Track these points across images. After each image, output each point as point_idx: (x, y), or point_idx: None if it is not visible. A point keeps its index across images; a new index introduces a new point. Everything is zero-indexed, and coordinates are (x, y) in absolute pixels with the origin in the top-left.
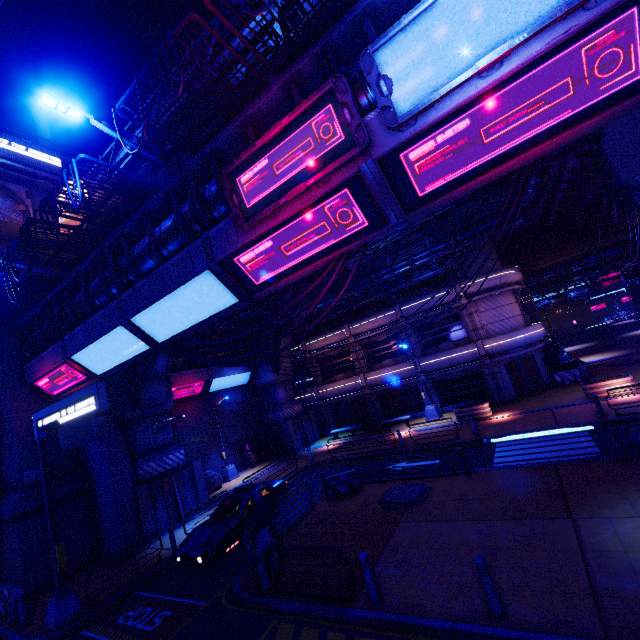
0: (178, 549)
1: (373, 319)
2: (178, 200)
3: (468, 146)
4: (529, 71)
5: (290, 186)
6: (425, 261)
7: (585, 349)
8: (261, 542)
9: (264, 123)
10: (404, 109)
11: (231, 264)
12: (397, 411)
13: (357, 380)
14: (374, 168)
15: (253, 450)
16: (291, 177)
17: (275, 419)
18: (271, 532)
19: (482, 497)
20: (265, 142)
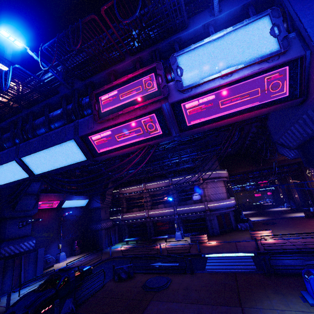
0: (9, 308)
1: (157, 182)
2: (67, 102)
3: (213, 107)
4: (243, 81)
5: (126, 106)
6: (186, 159)
7: (251, 214)
8: (65, 308)
9: (120, 76)
10: (187, 83)
11: (87, 139)
12: (161, 232)
13: (144, 213)
14: (168, 107)
15: (79, 245)
16: (127, 102)
17: (96, 228)
18: (74, 301)
19: (197, 289)
20: (118, 83)
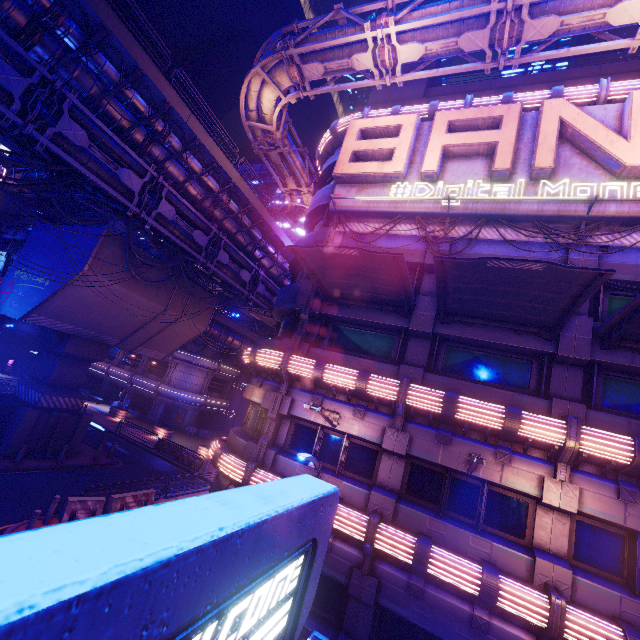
0: None
1: None
2: None
3: None
4: None
5: None
6: None
7: None
8: None
9: None
10: None
11: None
12: (113, 397)
13: (106, 366)
14: None
15: (14, 365)
16: None
17: None
18: None
19: None
20: None
